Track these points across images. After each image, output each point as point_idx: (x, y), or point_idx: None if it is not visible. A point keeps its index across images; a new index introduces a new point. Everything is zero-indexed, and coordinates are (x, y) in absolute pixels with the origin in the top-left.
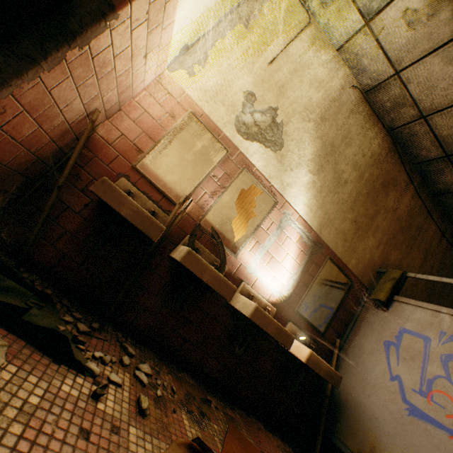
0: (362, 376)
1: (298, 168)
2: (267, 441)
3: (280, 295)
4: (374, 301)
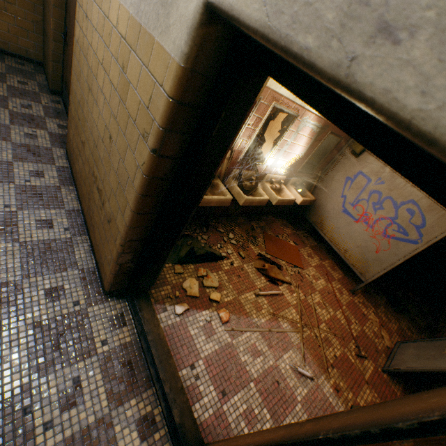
0: (327, 193)
1: None
2: (276, 226)
3: (289, 169)
4: (352, 151)
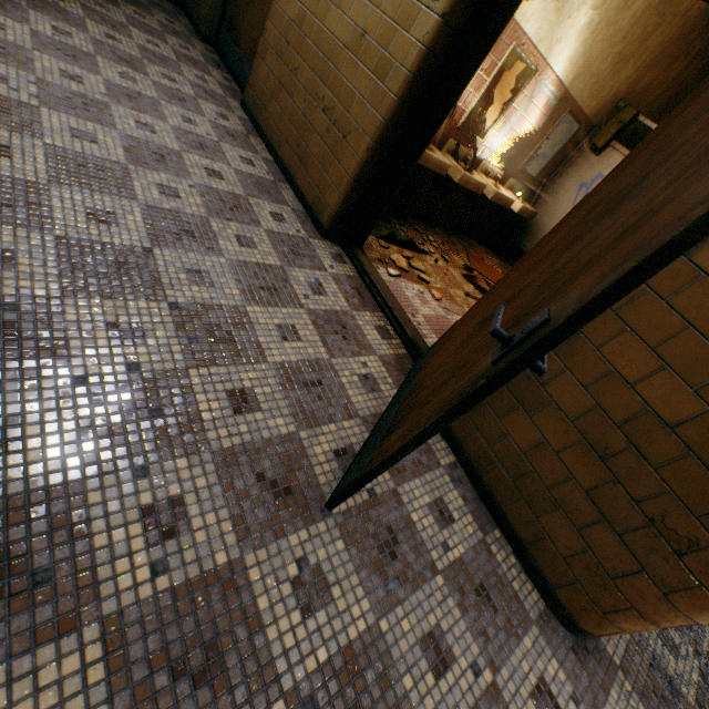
0: (552, 208)
1: (579, 10)
2: (480, 252)
3: (510, 161)
4: (591, 147)
